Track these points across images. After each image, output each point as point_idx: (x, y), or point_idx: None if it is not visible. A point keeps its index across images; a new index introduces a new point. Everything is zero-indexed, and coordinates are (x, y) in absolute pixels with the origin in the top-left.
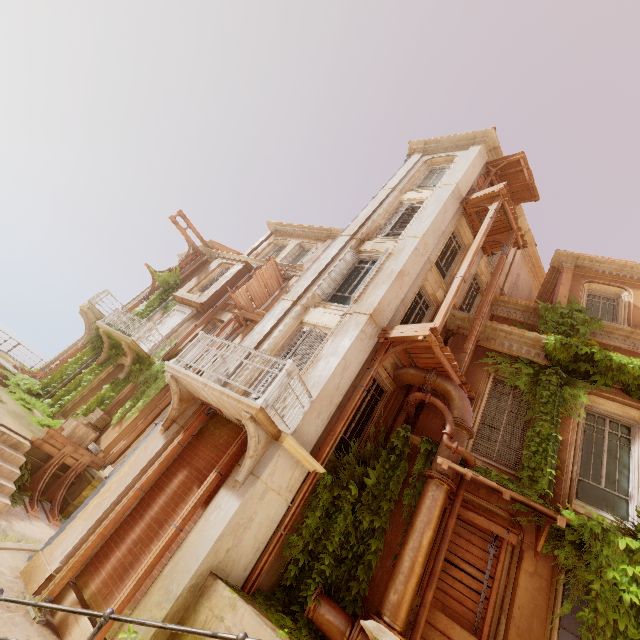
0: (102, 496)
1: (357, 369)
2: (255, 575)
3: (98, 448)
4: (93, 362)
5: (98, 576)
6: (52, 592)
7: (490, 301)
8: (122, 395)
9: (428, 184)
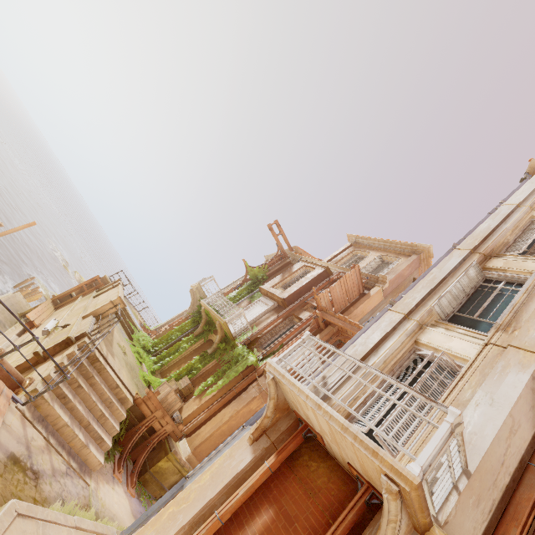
0: (178, 505)
1: (528, 435)
2: None
3: (179, 417)
4: (190, 332)
5: None
6: None
7: None
8: (206, 368)
9: None
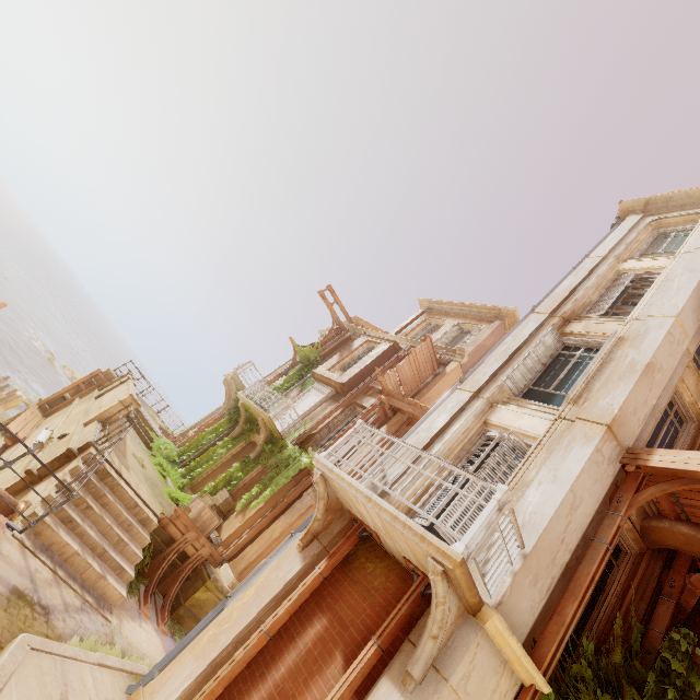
0: (220, 626)
1: (591, 510)
2: None
3: (218, 538)
4: (227, 435)
5: None
6: None
7: None
8: (250, 477)
9: (659, 250)
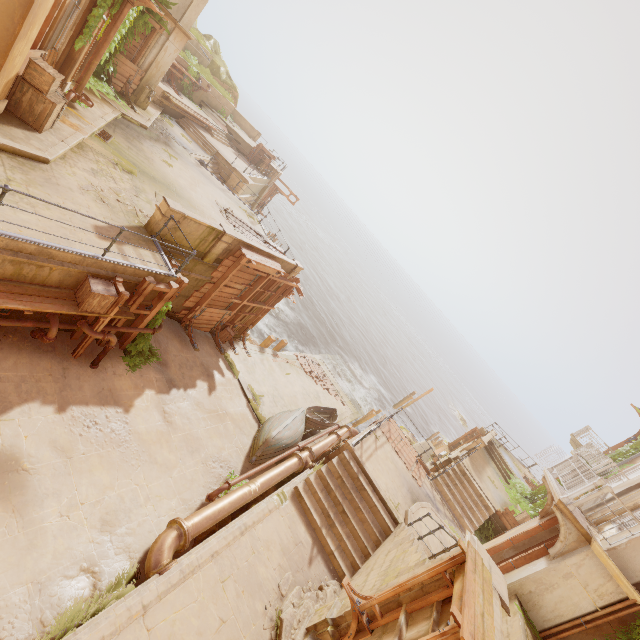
0: (497, 538)
1: None
2: (550, 631)
3: None
4: None
5: None
6: None
7: None
8: None
9: None
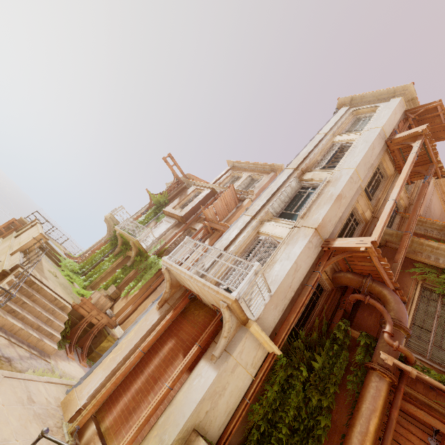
0: (115, 352)
1: (305, 271)
2: (226, 435)
3: (112, 313)
4: (111, 253)
5: (111, 414)
6: (80, 422)
7: (416, 220)
8: (128, 277)
9: (355, 129)
